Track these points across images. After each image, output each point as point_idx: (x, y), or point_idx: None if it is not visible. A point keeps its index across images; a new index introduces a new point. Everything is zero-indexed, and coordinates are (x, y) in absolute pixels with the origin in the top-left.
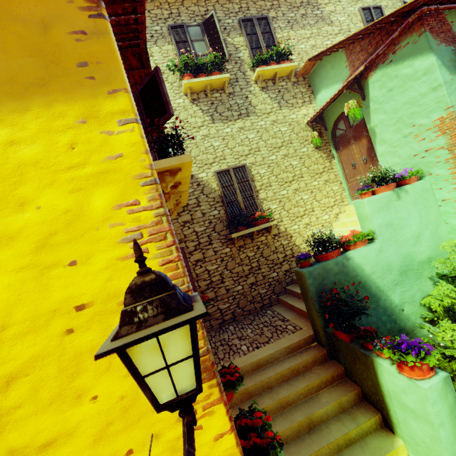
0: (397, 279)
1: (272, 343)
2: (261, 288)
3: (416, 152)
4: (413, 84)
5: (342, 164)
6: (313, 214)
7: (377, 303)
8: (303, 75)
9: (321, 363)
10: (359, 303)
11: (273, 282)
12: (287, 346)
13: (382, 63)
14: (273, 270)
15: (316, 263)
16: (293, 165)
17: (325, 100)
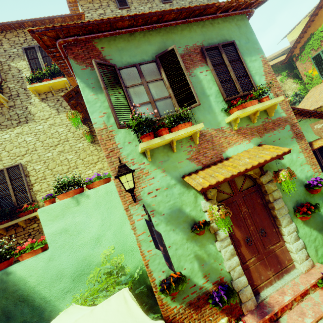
0: (68, 286)
1: None
2: None
3: None
4: None
5: None
6: None
7: (41, 315)
8: None
9: None
10: (17, 319)
11: None
12: None
13: None
14: None
15: None
16: (68, 159)
17: None
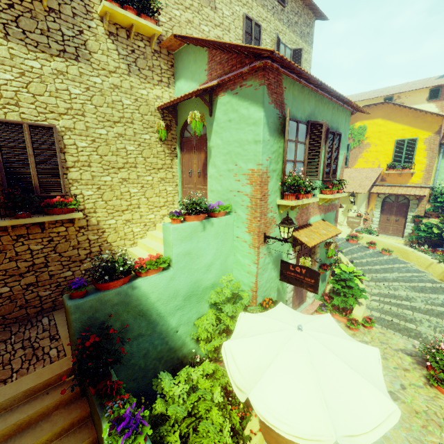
0: (180, 304)
1: (10, 383)
2: (43, 289)
3: (232, 189)
4: (245, 127)
5: (182, 166)
6: (137, 211)
7: (154, 329)
8: (169, 48)
9: (69, 403)
10: (134, 331)
11: (65, 282)
12: (28, 389)
13: (231, 89)
14: (69, 268)
15: (92, 294)
16: (127, 150)
17: (182, 92)
